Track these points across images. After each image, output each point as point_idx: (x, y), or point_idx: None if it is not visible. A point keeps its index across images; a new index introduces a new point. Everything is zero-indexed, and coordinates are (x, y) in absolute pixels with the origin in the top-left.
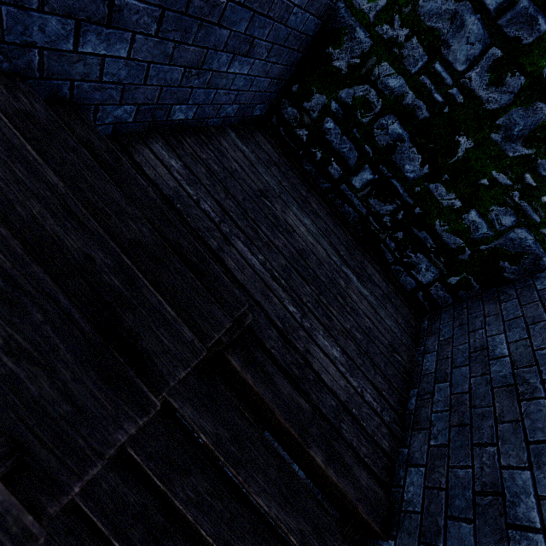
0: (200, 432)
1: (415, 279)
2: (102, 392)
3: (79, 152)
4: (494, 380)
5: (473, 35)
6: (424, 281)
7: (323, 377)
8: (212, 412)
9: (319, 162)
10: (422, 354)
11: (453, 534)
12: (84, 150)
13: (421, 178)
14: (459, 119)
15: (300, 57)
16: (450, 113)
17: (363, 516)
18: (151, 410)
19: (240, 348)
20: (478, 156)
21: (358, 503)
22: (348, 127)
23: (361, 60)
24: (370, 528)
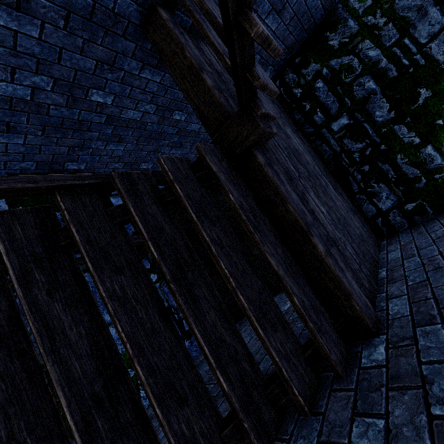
0: (229, 192)
1: (375, 206)
2: None
3: None
4: None
5: (434, 20)
6: (384, 208)
7: (316, 215)
8: (238, 189)
9: (307, 112)
10: (386, 253)
11: None
12: None
13: (387, 121)
14: (421, 76)
15: (305, 39)
16: (413, 72)
17: (355, 309)
18: None
19: (263, 155)
20: (434, 103)
21: (352, 294)
22: (334, 86)
23: (349, 40)
24: (361, 324)
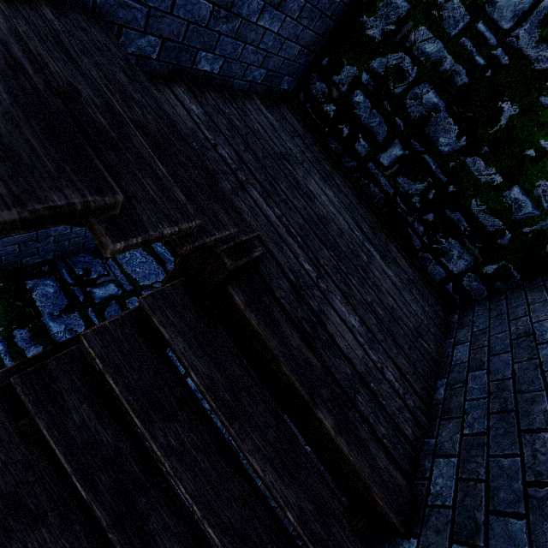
0: (190, 369)
1: (444, 268)
2: (43, 148)
3: (90, 34)
4: (545, 363)
5: None
6: (455, 270)
7: (338, 342)
8: (208, 352)
9: (345, 139)
10: (452, 345)
11: (498, 531)
12: (95, 34)
13: (456, 152)
14: (503, 82)
15: (333, 28)
16: (492, 76)
17: (378, 503)
18: (108, 194)
19: (245, 286)
20: (523, 124)
21: (374, 485)
22: (379, 99)
23: (396, 27)
24: (387, 521)
